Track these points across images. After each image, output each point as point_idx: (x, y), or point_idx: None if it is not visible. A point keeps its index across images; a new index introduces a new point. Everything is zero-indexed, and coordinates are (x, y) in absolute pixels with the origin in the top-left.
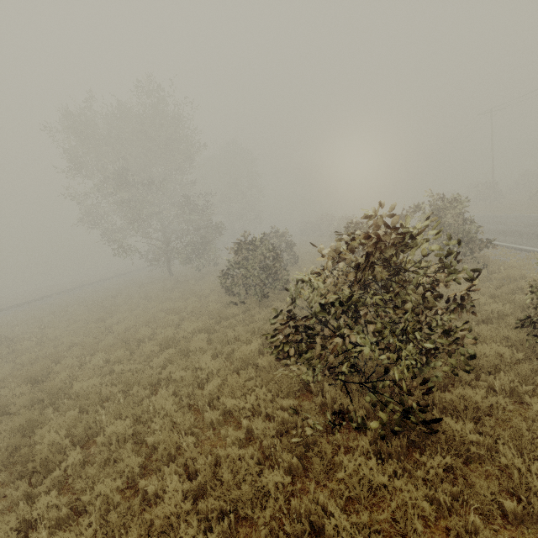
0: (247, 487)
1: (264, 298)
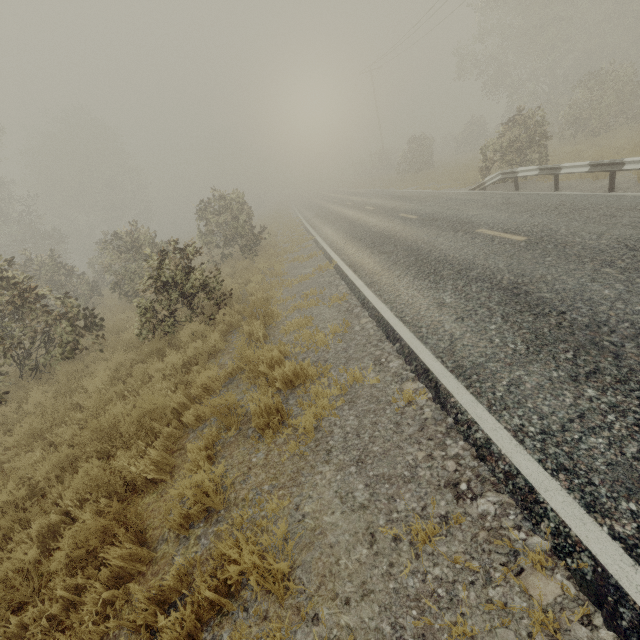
0: None
1: None
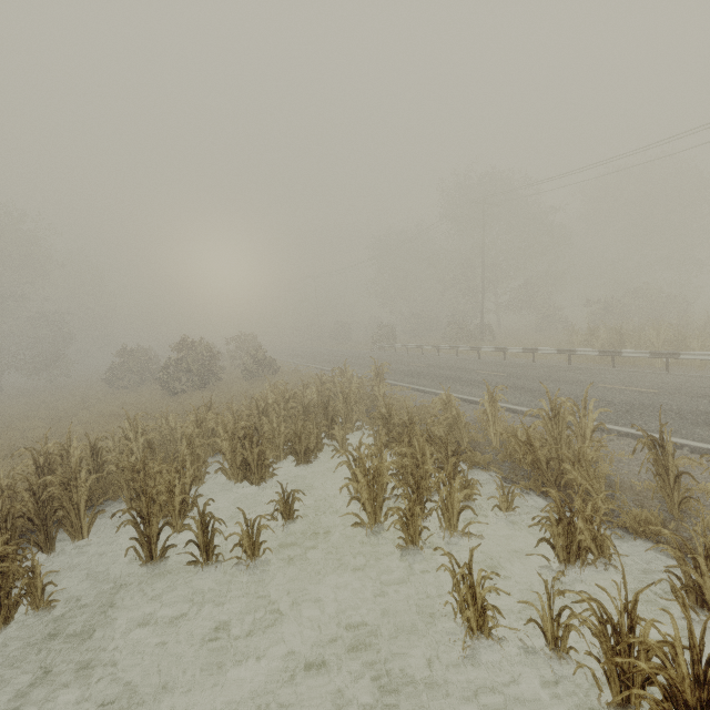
0: (160, 399)
1: (143, 384)
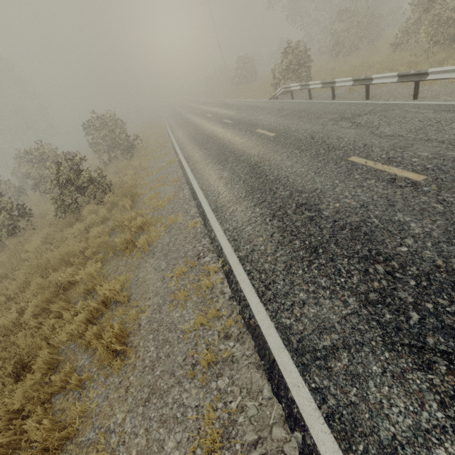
0: None
1: None
